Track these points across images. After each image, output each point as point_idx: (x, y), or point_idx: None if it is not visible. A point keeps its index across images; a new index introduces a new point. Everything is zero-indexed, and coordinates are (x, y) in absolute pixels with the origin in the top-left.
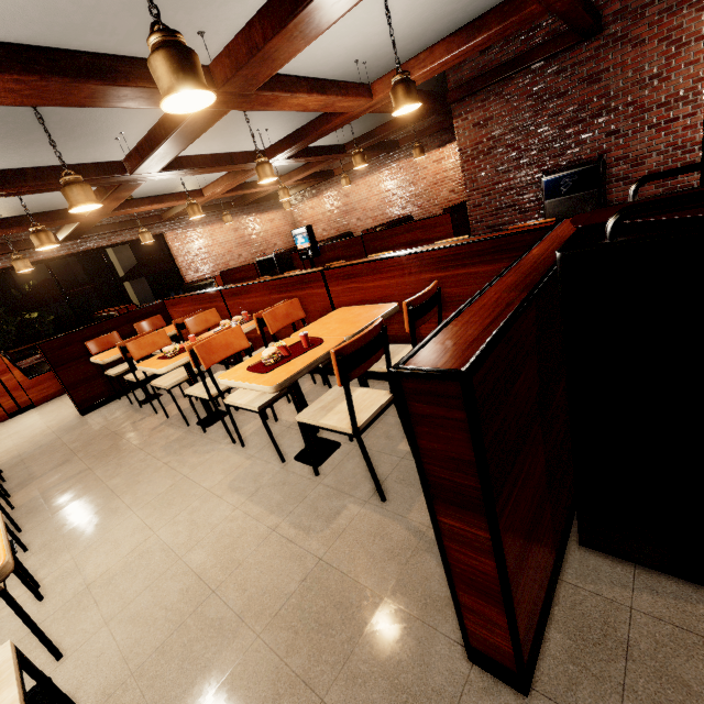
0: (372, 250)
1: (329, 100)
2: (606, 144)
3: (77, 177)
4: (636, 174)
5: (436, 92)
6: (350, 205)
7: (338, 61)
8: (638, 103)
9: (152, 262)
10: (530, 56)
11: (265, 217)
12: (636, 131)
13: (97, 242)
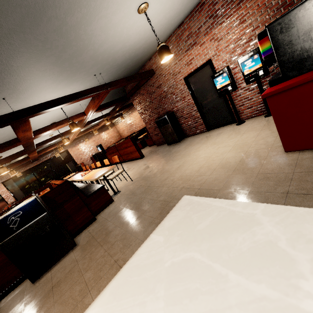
0: (119, 150)
1: (67, 124)
2: (172, 106)
3: (1, 166)
4: (183, 114)
5: (120, 97)
6: (131, 123)
7: (73, 107)
8: (173, 93)
9: (67, 159)
10: (140, 83)
11: (105, 133)
12: (177, 101)
13: (45, 159)
